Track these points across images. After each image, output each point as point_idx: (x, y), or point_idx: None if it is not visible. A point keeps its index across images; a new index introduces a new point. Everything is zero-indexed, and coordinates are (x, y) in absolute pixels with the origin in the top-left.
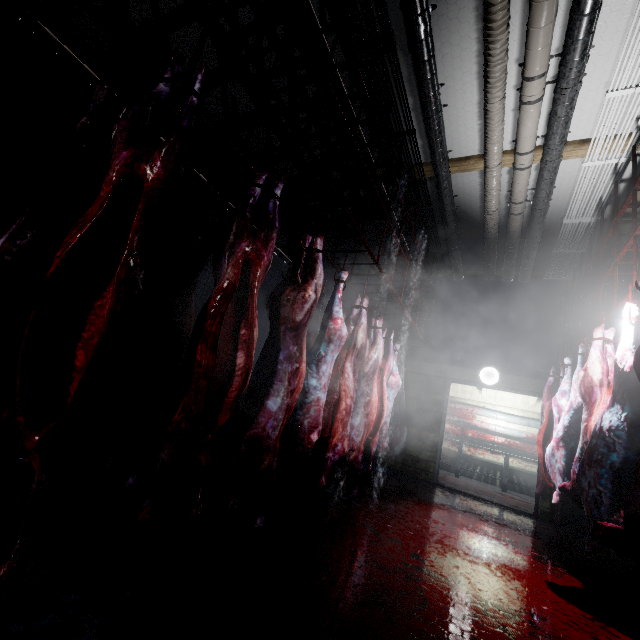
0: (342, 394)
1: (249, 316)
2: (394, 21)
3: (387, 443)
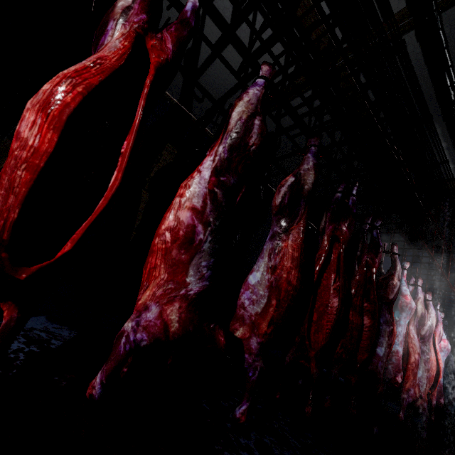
0: (409, 350)
1: (369, 297)
2: (431, 109)
3: (442, 399)
